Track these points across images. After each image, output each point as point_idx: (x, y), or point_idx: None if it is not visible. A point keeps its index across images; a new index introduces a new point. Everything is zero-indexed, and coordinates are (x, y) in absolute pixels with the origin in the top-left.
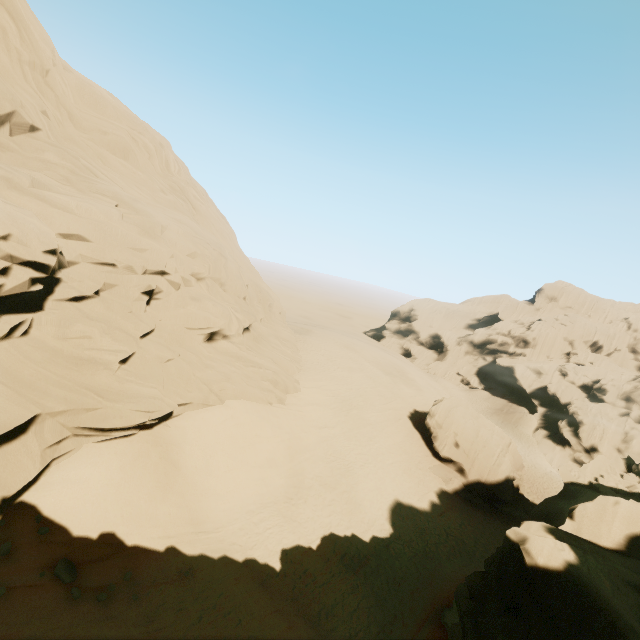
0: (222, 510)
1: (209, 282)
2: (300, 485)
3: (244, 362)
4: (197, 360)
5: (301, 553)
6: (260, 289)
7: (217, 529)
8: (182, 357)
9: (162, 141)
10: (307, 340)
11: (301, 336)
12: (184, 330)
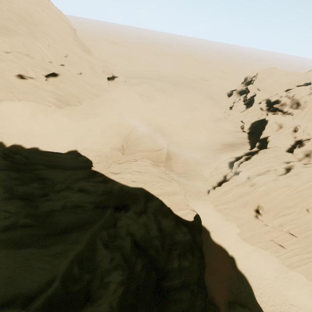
0: (7, 130)
1: (14, 54)
2: (43, 133)
3: (41, 89)
4: (10, 85)
5: (19, 147)
6: (80, 58)
7: (1, 133)
8: (1, 83)
9: None
10: (124, 88)
11: (124, 86)
12: (2, 73)
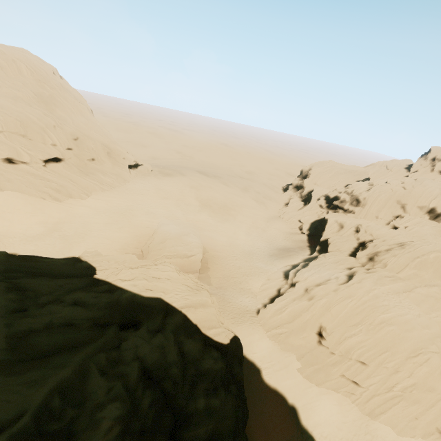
0: None
1: (6, 134)
2: (28, 235)
3: (36, 177)
4: None
5: None
6: (94, 142)
7: None
8: None
9: (21, 58)
10: (150, 178)
11: (151, 175)
12: None
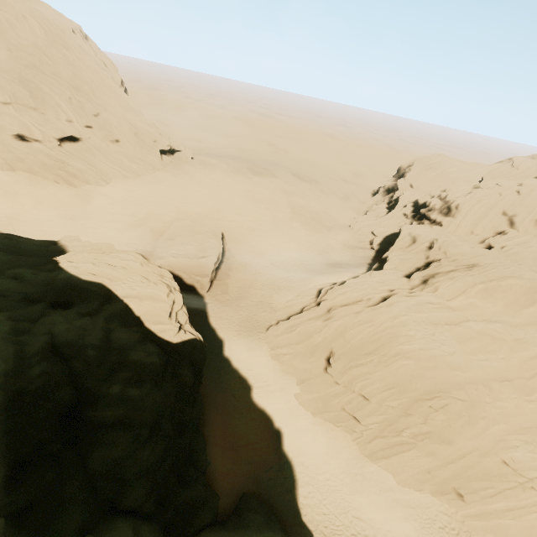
0: None
1: (16, 106)
2: (38, 220)
3: (50, 157)
4: (3, 147)
5: None
6: (118, 120)
7: None
8: None
9: (33, 13)
10: (186, 167)
11: (188, 164)
12: None
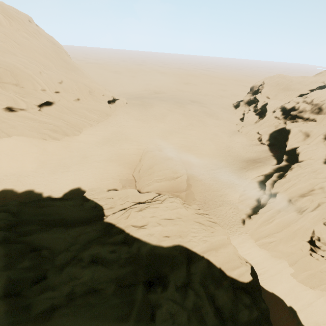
0: None
1: (1, 84)
2: (38, 172)
3: (34, 121)
4: None
5: (10, 192)
6: (76, 83)
7: None
8: None
9: None
10: (127, 110)
11: (127, 108)
12: None
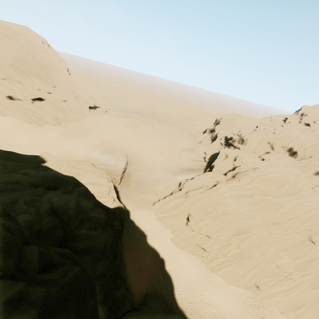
0: None
1: (9, 80)
2: (18, 144)
3: (26, 109)
4: None
5: None
6: (66, 89)
7: None
8: None
9: (22, 32)
10: (103, 116)
11: (104, 114)
12: None
